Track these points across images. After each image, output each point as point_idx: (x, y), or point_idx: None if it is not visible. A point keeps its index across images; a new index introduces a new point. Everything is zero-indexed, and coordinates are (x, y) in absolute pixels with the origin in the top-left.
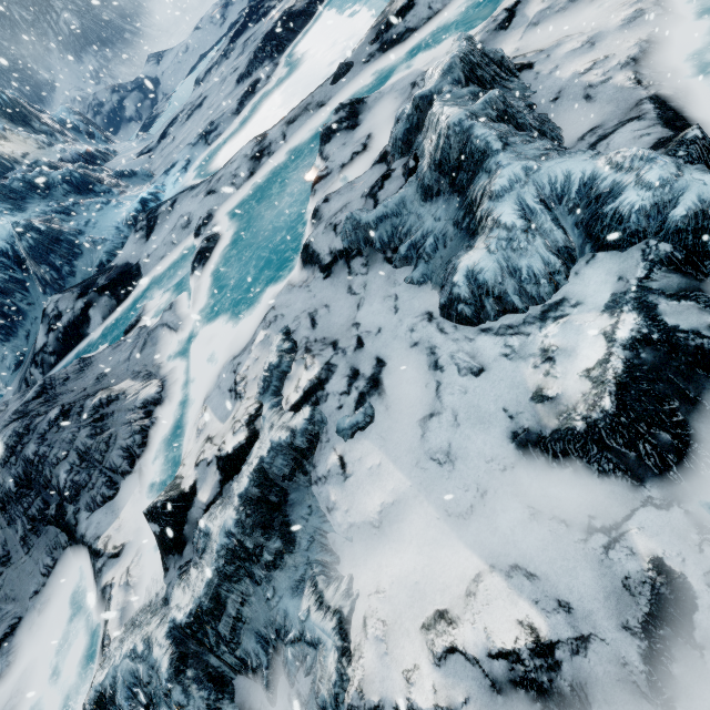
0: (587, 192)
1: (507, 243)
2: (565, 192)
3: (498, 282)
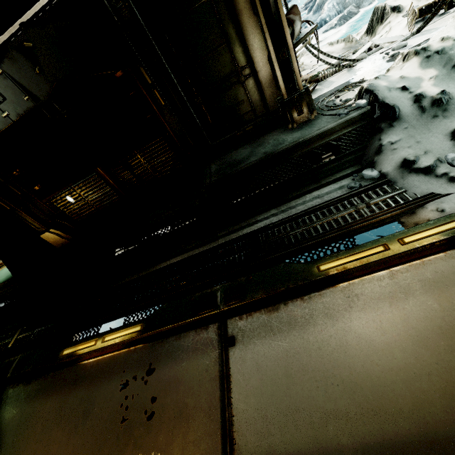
0: (345, 0)
1: (329, 11)
2: (341, 1)
3: (325, 18)
